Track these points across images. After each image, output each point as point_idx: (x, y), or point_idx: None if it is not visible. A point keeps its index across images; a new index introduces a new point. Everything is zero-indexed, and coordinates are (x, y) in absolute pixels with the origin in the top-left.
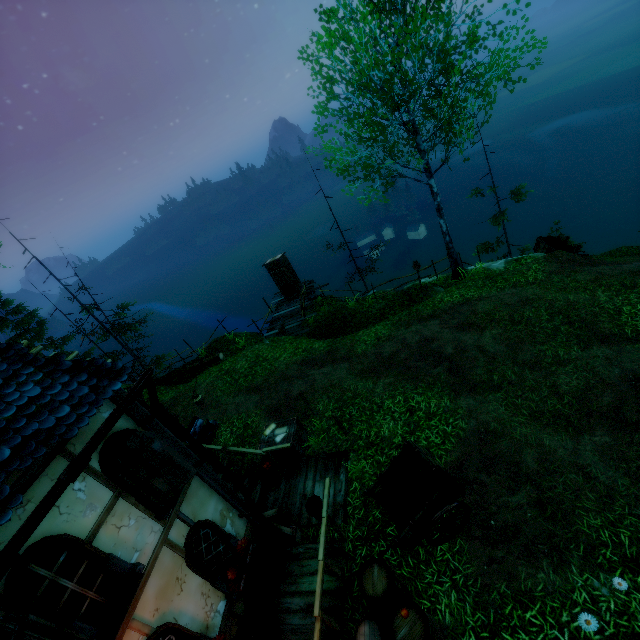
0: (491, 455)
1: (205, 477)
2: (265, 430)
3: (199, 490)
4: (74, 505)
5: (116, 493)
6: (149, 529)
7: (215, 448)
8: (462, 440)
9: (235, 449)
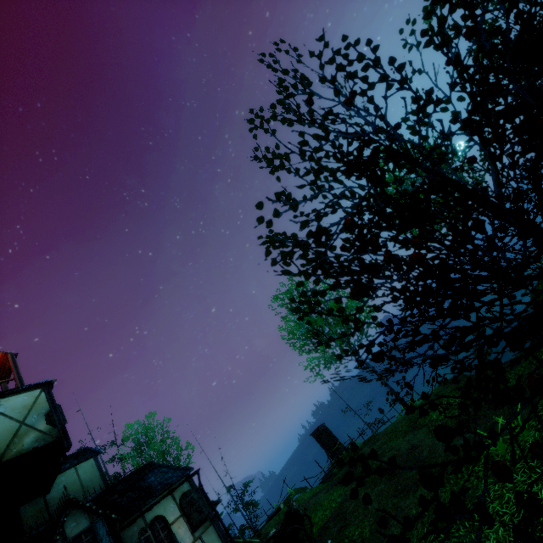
0: (339, 511)
1: (216, 528)
2: (269, 533)
3: (213, 534)
4: (169, 511)
5: (181, 514)
6: (188, 536)
7: (241, 540)
8: (335, 508)
9: (248, 539)
